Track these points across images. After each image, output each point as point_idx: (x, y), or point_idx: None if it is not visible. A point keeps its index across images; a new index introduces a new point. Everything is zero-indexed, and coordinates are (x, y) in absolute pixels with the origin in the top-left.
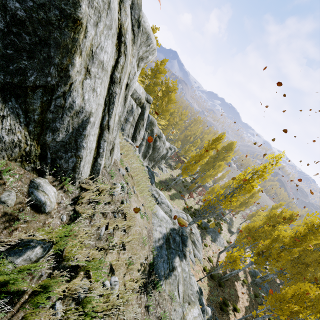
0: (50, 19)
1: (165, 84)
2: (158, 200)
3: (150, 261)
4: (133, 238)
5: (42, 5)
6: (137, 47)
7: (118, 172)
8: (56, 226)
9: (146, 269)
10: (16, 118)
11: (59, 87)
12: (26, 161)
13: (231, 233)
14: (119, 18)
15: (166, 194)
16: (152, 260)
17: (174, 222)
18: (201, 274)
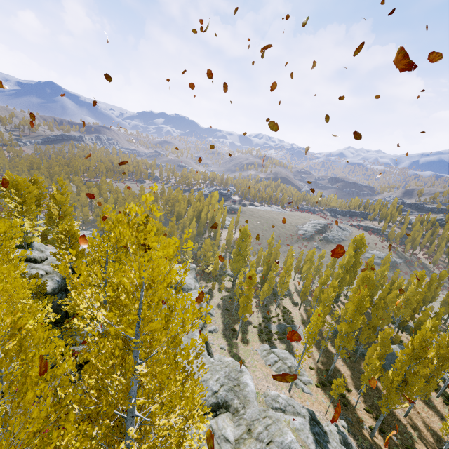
0: None
1: None
2: (282, 408)
3: None
4: None
5: None
6: None
7: None
8: None
9: None
10: None
11: None
12: None
13: (297, 304)
14: None
15: (241, 344)
16: None
17: (303, 416)
18: (319, 394)
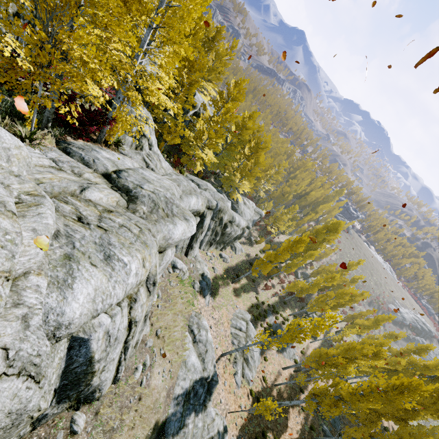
0: (80, 377)
1: (257, 132)
2: (196, 338)
3: (162, 422)
4: (146, 412)
5: (76, 376)
6: (153, 294)
7: (145, 347)
8: (83, 438)
9: (155, 432)
10: (64, 403)
11: (85, 388)
12: (69, 407)
13: (314, 338)
14: (129, 317)
15: (230, 289)
16: (166, 419)
17: (205, 368)
18: (245, 399)
